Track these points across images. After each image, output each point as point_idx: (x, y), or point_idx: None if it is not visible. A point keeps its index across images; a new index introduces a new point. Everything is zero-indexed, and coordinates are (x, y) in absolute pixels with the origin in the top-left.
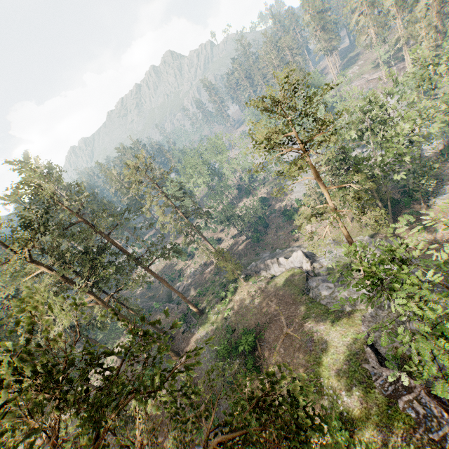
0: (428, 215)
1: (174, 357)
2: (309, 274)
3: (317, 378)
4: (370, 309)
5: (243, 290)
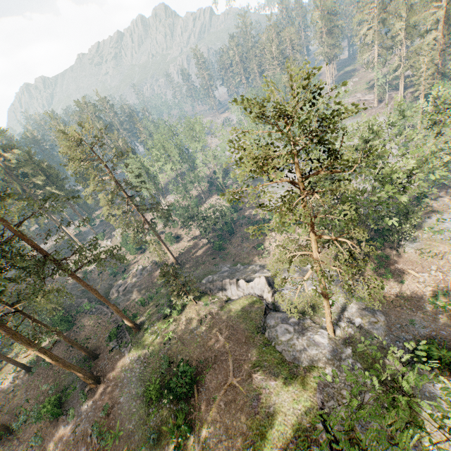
0: (397, 261)
1: (91, 384)
2: (268, 307)
3: None
4: (328, 367)
5: (191, 311)
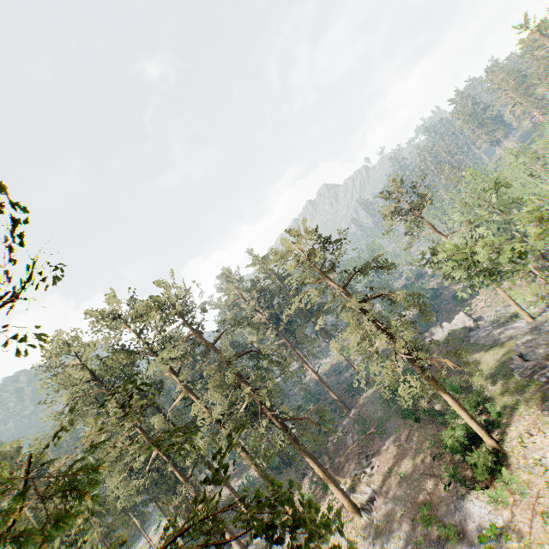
0: None
1: (345, 410)
2: (471, 329)
3: (468, 384)
4: (526, 336)
5: None
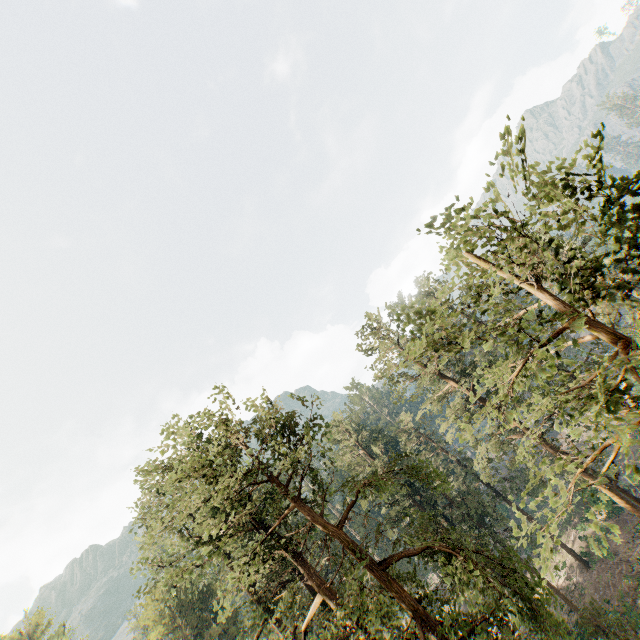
0: None
1: None
2: None
3: None
4: None
5: None
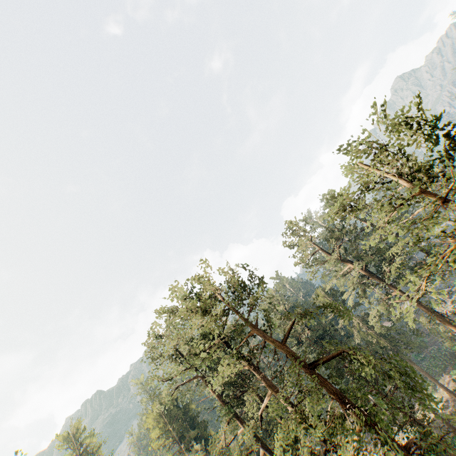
0: None
1: None
2: None
3: None
4: None
5: None
